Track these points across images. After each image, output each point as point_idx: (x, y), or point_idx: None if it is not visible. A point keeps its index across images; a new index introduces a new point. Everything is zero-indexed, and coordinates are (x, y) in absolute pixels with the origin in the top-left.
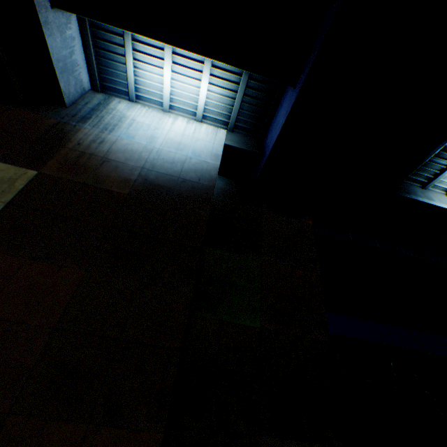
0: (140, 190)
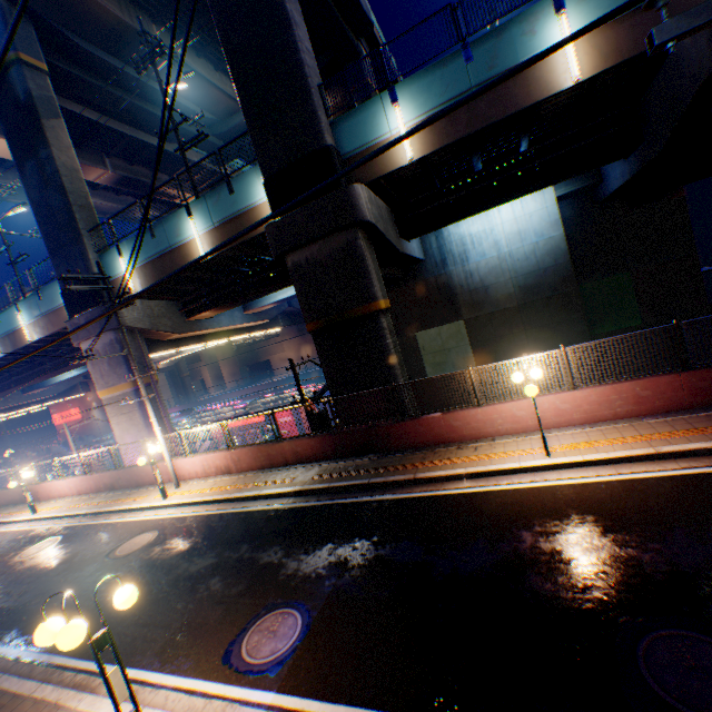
0: (521, 298)
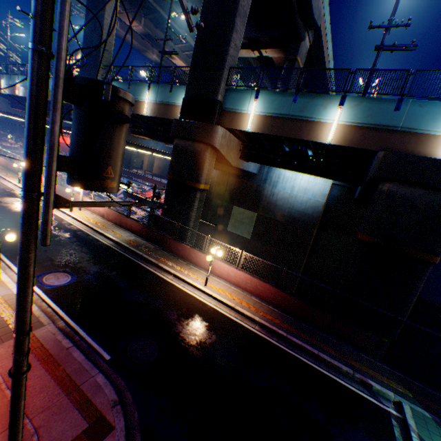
0: (288, 220)
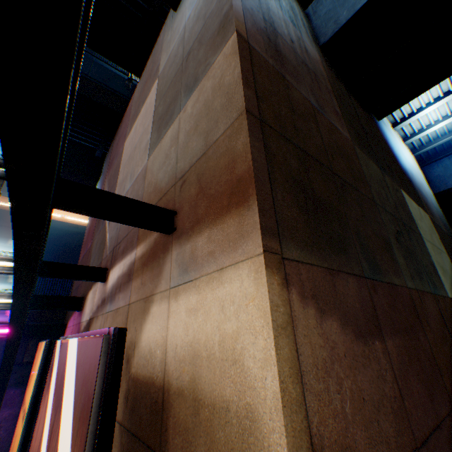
0: (444, 228)
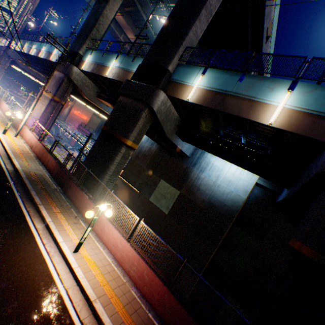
0: (206, 206)
